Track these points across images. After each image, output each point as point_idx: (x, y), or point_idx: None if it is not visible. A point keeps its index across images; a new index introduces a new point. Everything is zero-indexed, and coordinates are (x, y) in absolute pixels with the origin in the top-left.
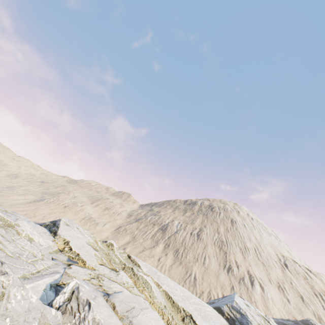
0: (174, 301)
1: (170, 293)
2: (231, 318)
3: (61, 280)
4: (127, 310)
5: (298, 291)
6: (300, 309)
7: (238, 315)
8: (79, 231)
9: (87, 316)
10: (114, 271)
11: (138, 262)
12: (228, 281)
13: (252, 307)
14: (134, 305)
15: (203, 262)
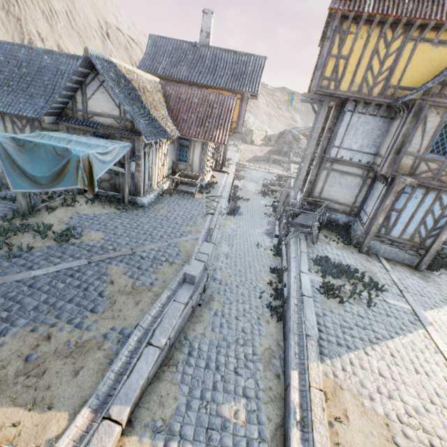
0: None
1: None
2: None
3: None
4: None
5: None
6: None
7: None
8: None
9: None
10: None
11: None
12: None
13: None
14: None
15: None
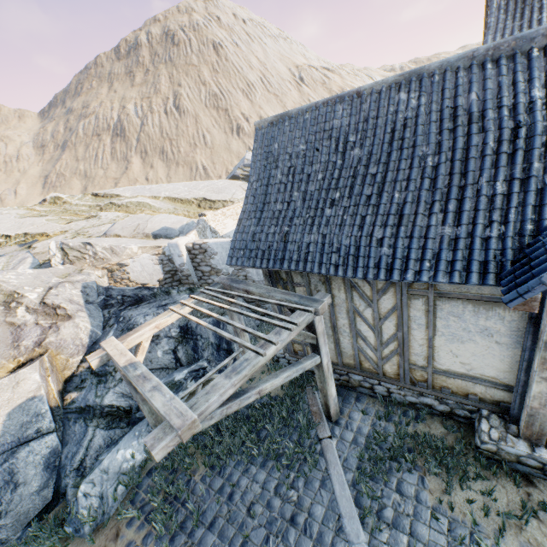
0: (182, 199)
1: (173, 196)
2: (247, 176)
3: (39, 261)
4: (133, 230)
5: None
6: None
7: None
8: None
9: (96, 250)
10: (92, 219)
11: (114, 193)
12: (242, 146)
13: None
14: (138, 223)
15: (205, 143)
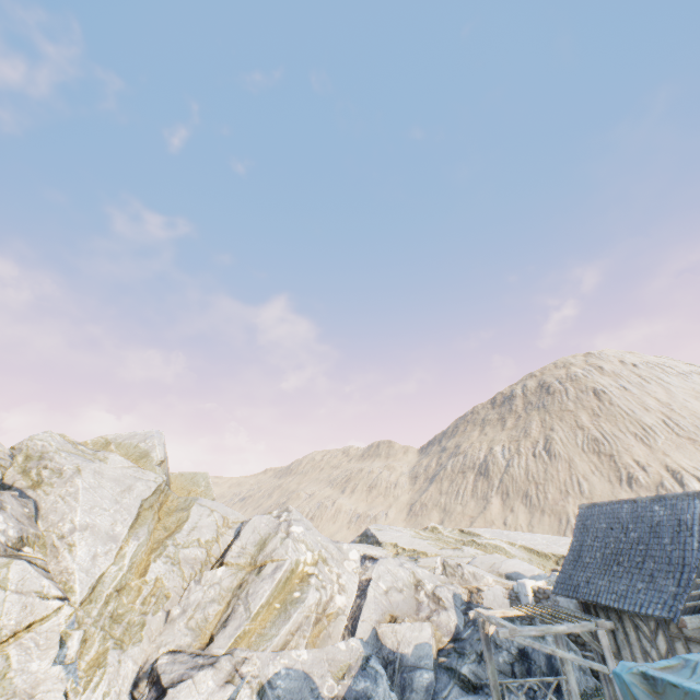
0: (538, 551)
1: (529, 545)
2: None
3: None
4: (489, 566)
5: None
6: None
7: None
8: (395, 531)
9: (463, 571)
10: (457, 550)
11: (475, 531)
12: None
13: None
14: (494, 561)
15: (580, 491)
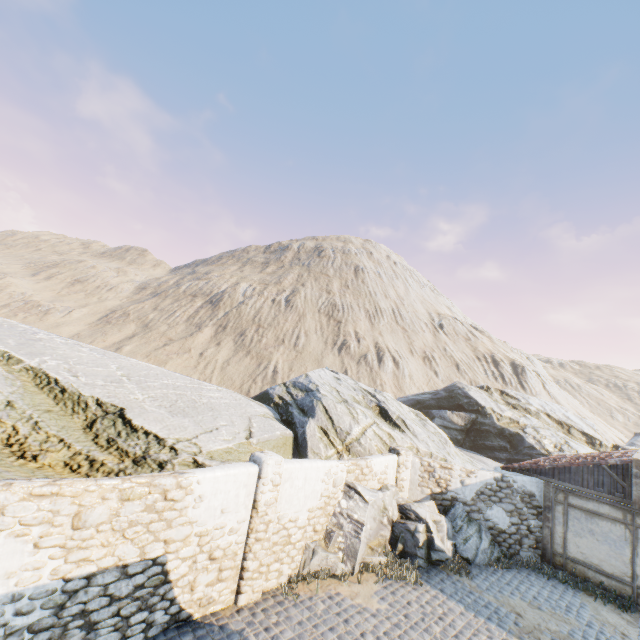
0: (66, 390)
1: (57, 372)
2: (285, 403)
3: None
4: None
5: (453, 359)
6: (452, 381)
7: (302, 394)
8: None
9: None
10: None
11: None
12: (339, 364)
13: (349, 382)
14: None
15: (295, 344)
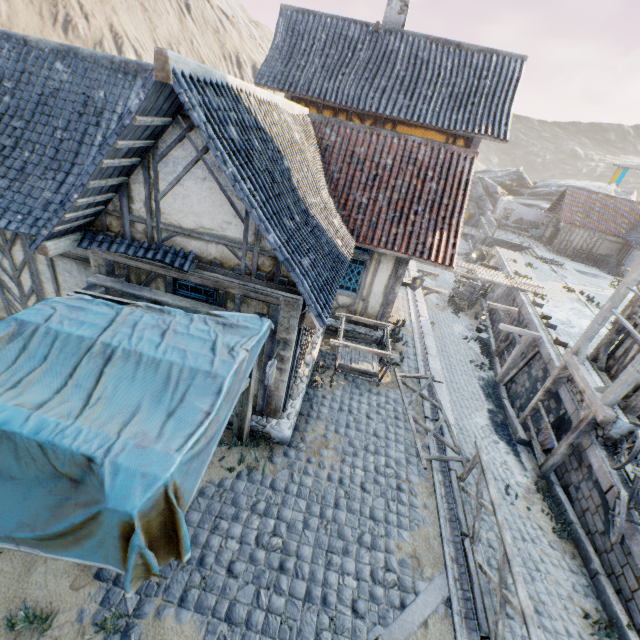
0: None
1: None
2: None
3: None
4: None
5: (201, 56)
6: None
7: None
8: None
9: None
10: None
11: None
12: None
13: None
14: None
15: None
